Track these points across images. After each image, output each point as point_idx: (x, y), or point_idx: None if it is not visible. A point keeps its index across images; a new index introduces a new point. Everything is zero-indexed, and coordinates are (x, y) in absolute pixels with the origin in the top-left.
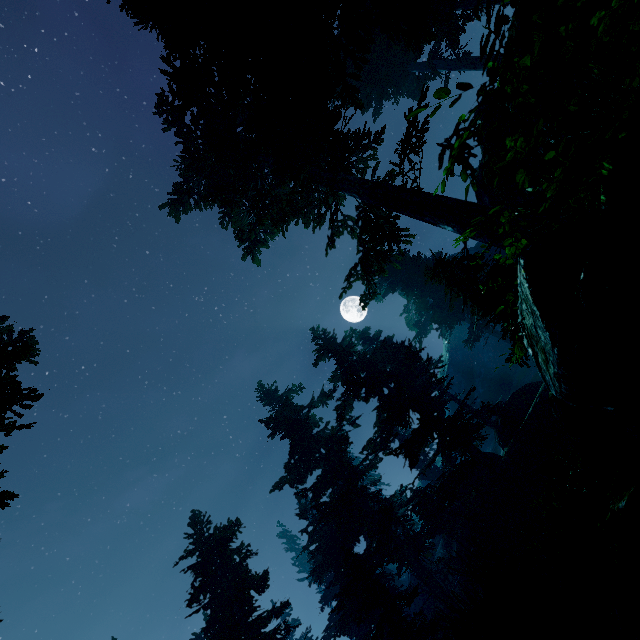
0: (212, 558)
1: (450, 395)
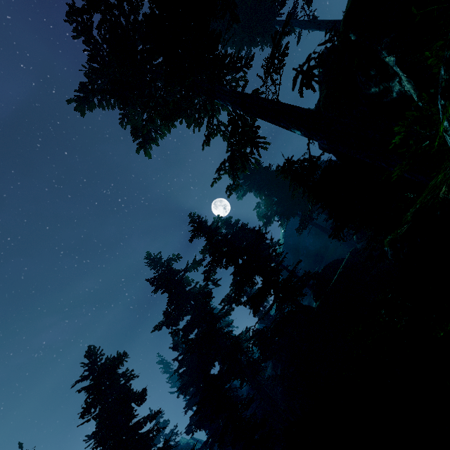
0: (102, 381)
1: (283, 266)
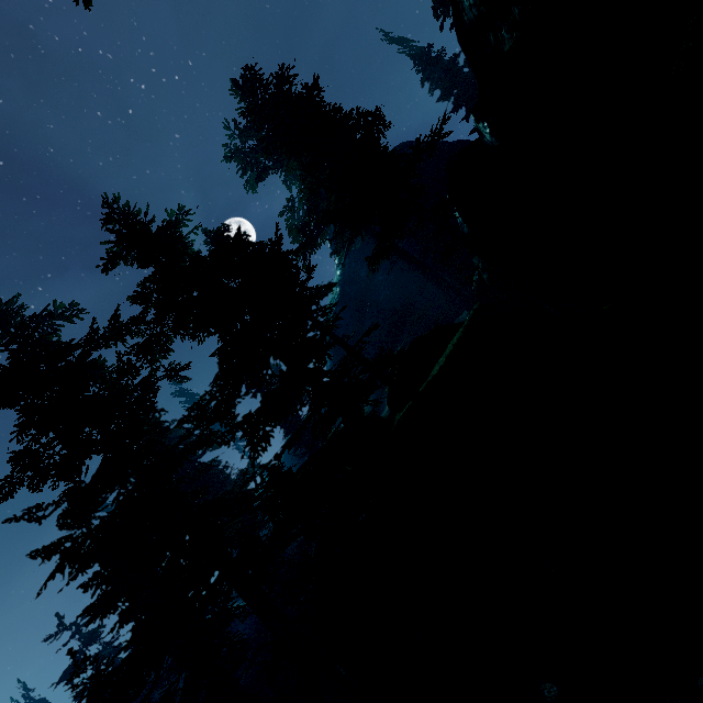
0: None
1: (336, 337)
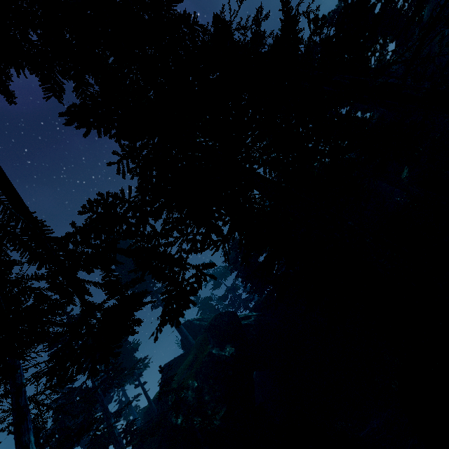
0: None
1: None
